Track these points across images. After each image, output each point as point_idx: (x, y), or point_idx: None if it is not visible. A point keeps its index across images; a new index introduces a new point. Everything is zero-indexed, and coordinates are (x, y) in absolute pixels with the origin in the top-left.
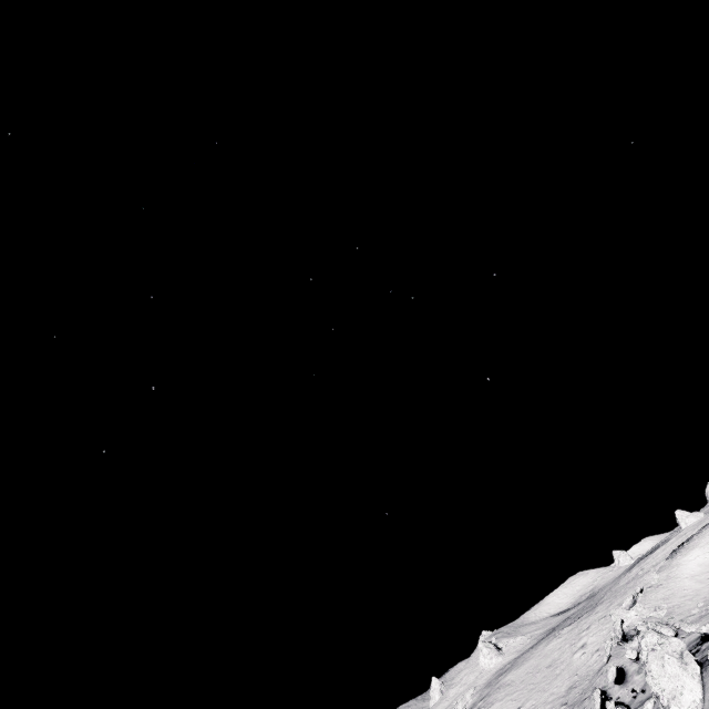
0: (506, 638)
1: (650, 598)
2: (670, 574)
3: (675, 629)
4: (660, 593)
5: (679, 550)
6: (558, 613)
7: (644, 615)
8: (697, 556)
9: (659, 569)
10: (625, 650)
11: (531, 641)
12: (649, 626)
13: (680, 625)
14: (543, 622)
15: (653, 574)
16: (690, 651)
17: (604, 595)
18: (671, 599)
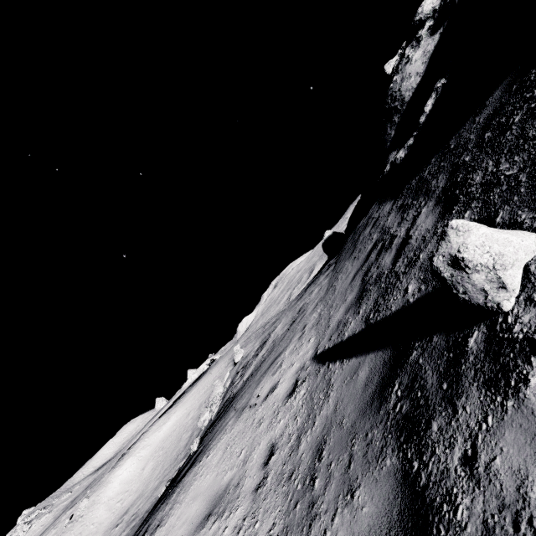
0: (33, 521)
1: None
2: (97, 498)
3: None
4: (74, 532)
5: (125, 455)
6: (100, 467)
7: None
8: (126, 469)
9: (96, 489)
10: None
11: (50, 521)
12: None
13: None
14: (80, 484)
15: (84, 500)
16: None
17: (112, 464)
18: None
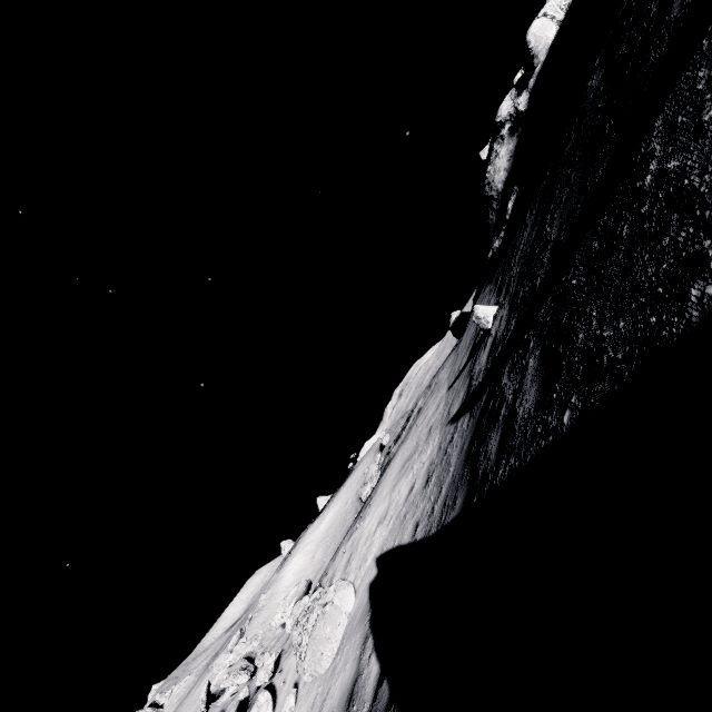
0: (173, 687)
1: (254, 626)
2: (274, 590)
3: (253, 669)
4: (263, 616)
5: (288, 558)
6: (232, 625)
7: (240, 654)
8: (295, 564)
9: (269, 587)
10: (217, 709)
11: (194, 680)
12: (231, 678)
13: (259, 660)
14: (214, 644)
15: (262, 595)
16: (249, 704)
17: (256, 602)
18: (268, 622)
